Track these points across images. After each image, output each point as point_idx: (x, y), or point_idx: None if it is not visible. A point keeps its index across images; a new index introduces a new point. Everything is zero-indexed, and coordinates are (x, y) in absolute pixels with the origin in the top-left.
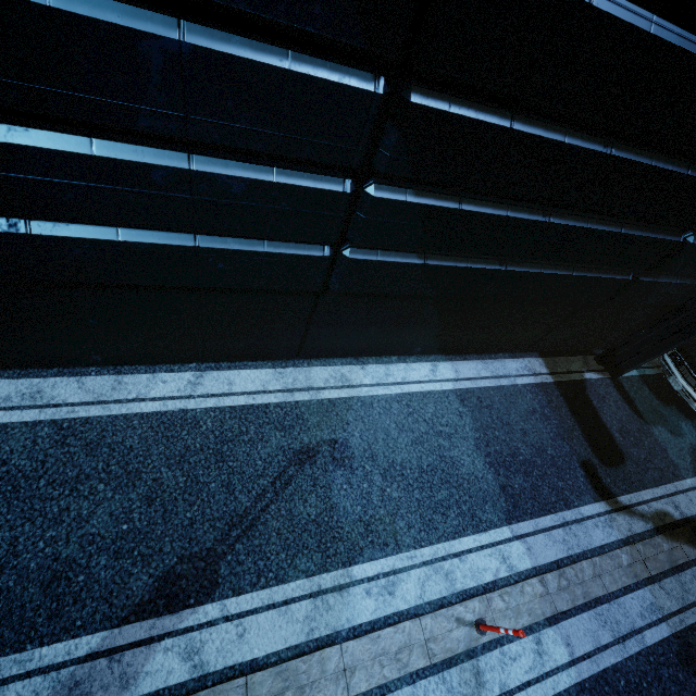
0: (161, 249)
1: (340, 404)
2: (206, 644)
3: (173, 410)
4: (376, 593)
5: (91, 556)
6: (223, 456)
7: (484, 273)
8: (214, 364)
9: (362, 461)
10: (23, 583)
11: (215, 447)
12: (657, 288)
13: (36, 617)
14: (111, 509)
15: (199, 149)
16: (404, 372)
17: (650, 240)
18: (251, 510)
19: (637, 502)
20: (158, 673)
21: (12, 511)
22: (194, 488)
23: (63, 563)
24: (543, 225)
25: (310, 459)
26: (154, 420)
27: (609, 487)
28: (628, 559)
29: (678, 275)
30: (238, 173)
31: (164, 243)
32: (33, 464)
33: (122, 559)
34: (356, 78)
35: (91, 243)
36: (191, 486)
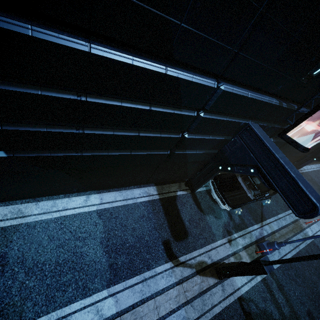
0: None
1: (10, 229)
2: None
3: None
4: None
5: None
6: None
7: (67, 157)
8: None
9: (13, 266)
10: None
11: None
12: (189, 155)
13: None
14: None
15: None
16: (65, 203)
17: (162, 137)
18: None
19: (189, 259)
20: None
21: None
22: None
23: None
24: (80, 134)
25: None
26: None
27: (175, 253)
28: (176, 293)
29: (197, 149)
30: None
31: None
32: None
33: None
34: None
35: None
36: None
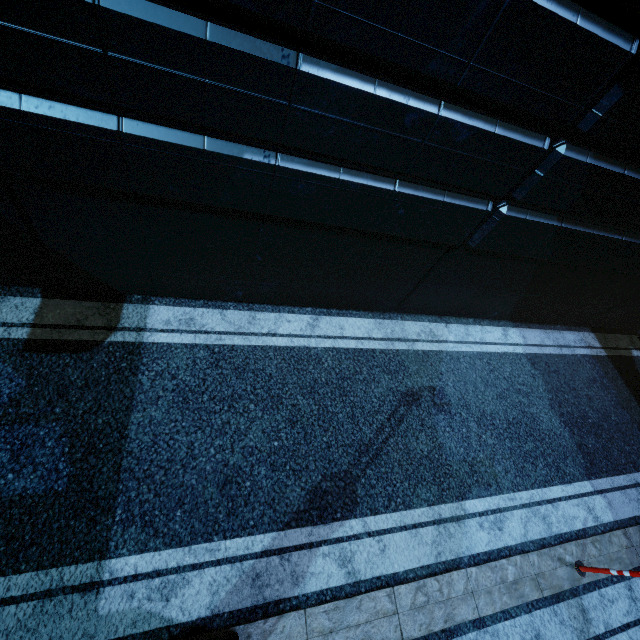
0: (365, 191)
1: (433, 355)
2: (355, 554)
3: (299, 346)
4: (488, 527)
5: (253, 465)
6: (345, 391)
7: (602, 241)
8: (326, 310)
9: (458, 408)
10: (203, 482)
11: (337, 382)
12: None
13: (217, 513)
14: (262, 427)
15: (444, 98)
16: (480, 333)
17: None
18: (374, 441)
19: None
20: (320, 575)
21: (185, 419)
22: (325, 416)
23: (232, 469)
24: None
25: (415, 402)
26: (285, 353)
27: None
28: None
29: None
30: (471, 122)
31: (372, 184)
32: (196, 381)
33: (277, 471)
34: (619, 38)
35: (317, 179)
36: (323, 414)
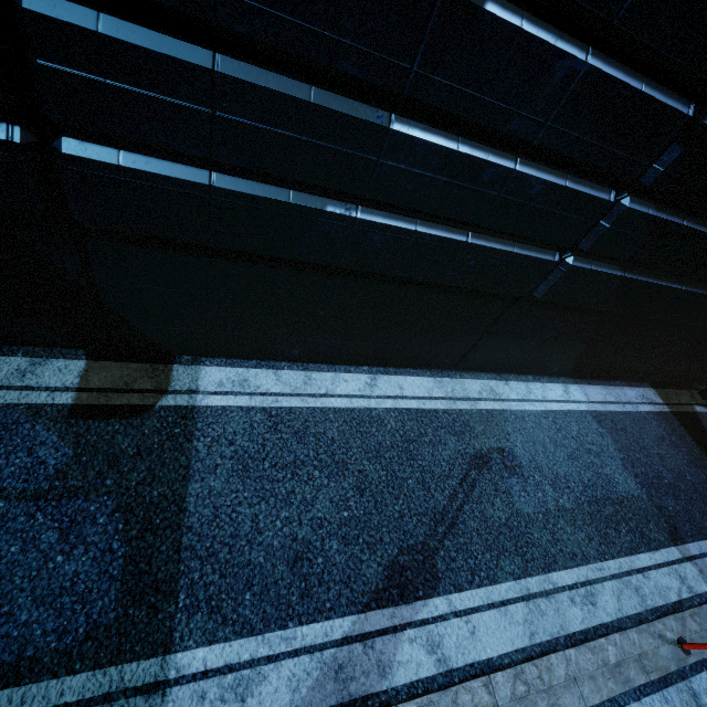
0: (439, 242)
1: (497, 415)
2: (443, 638)
3: (359, 407)
4: (580, 602)
5: (323, 539)
6: (411, 454)
7: (663, 291)
8: (383, 369)
9: (531, 471)
10: (271, 560)
11: (403, 445)
12: None
13: (290, 595)
14: (330, 495)
15: (518, 154)
16: (541, 391)
17: None
18: (449, 509)
19: None
20: (408, 664)
21: (247, 489)
22: (395, 483)
23: (301, 544)
24: None
25: (486, 464)
26: (346, 415)
27: None
28: None
29: None
30: (544, 176)
31: (446, 236)
32: (255, 447)
33: (350, 545)
34: (678, 103)
35: (394, 231)
36: (392, 480)
